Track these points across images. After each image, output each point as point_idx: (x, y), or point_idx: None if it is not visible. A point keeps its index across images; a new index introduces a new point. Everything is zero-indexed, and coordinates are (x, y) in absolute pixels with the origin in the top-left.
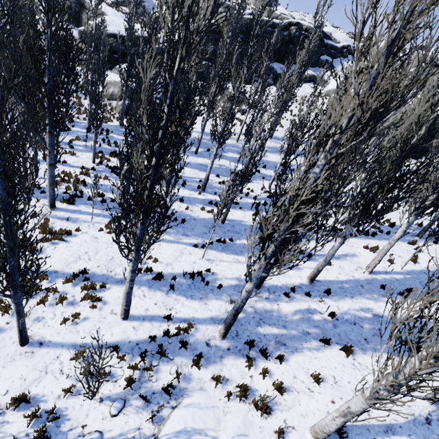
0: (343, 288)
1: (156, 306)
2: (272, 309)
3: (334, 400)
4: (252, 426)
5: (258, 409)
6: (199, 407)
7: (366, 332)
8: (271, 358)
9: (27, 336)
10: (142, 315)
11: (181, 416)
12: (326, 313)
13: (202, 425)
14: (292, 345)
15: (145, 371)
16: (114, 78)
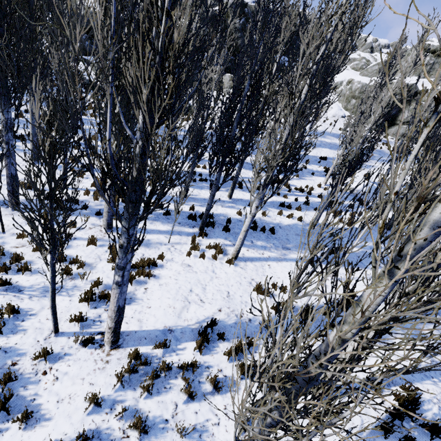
0: None
1: None
2: None
3: None
4: None
5: None
6: None
7: None
8: None
9: None
10: None
11: None
12: None
13: None
14: None
15: None
16: None
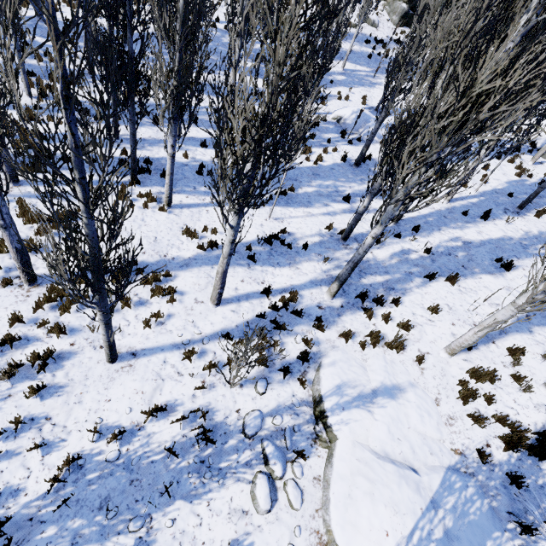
0: (428, 222)
1: (245, 283)
2: (368, 258)
3: (454, 323)
4: (393, 363)
5: (393, 349)
6: (343, 362)
7: (462, 260)
8: (385, 304)
9: (115, 350)
10: (234, 296)
11: (332, 373)
12: (420, 250)
13: (354, 374)
14: (400, 287)
15: (270, 348)
16: None
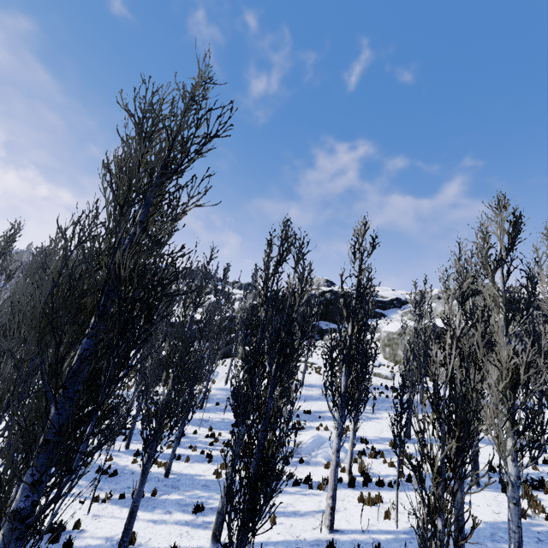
0: None
1: None
2: None
3: None
4: None
5: None
6: None
7: None
8: None
9: None
10: None
11: None
12: None
13: None
14: None
15: None
16: None
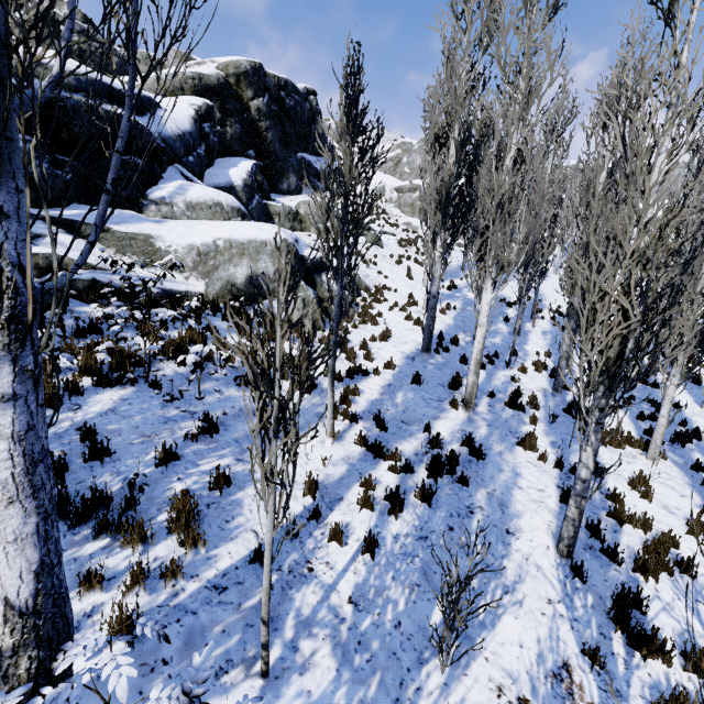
0: None
1: None
2: None
3: None
4: None
5: None
6: None
7: None
8: None
9: None
10: None
11: None
12: None
13: None
14: None
15: None
16: (212, 233)
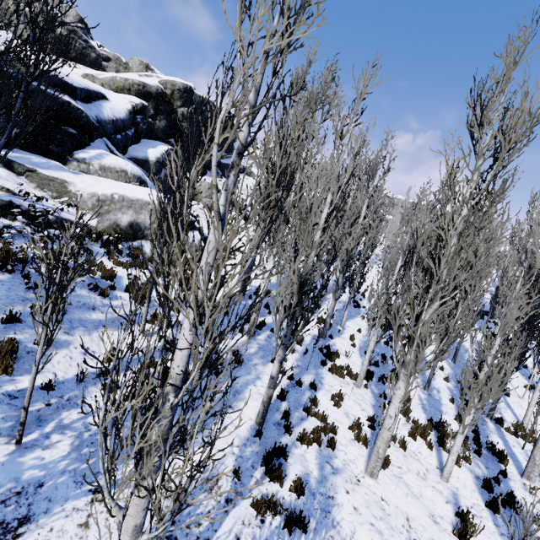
0: None
1: None
2: None
3: None
4: None
5: None
6: None
7: None
8: None
9: None
10: None
11: None
12: None
13: None
14: None
15: None
16: (113, 189)
